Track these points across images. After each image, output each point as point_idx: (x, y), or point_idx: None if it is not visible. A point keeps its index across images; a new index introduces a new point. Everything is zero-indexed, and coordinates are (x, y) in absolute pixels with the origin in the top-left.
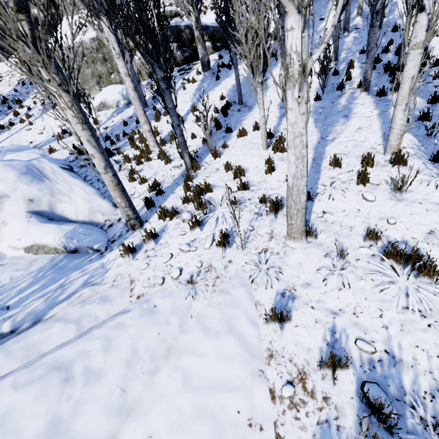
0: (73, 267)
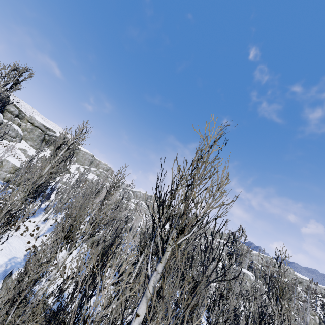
0: None
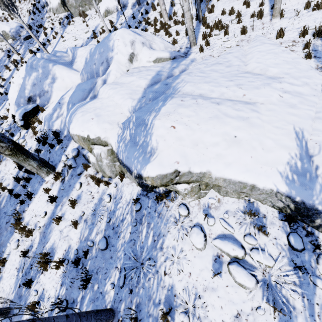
0: (181, 60)
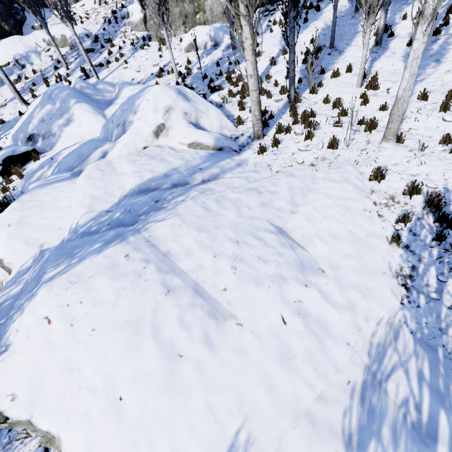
0: (225, 157)
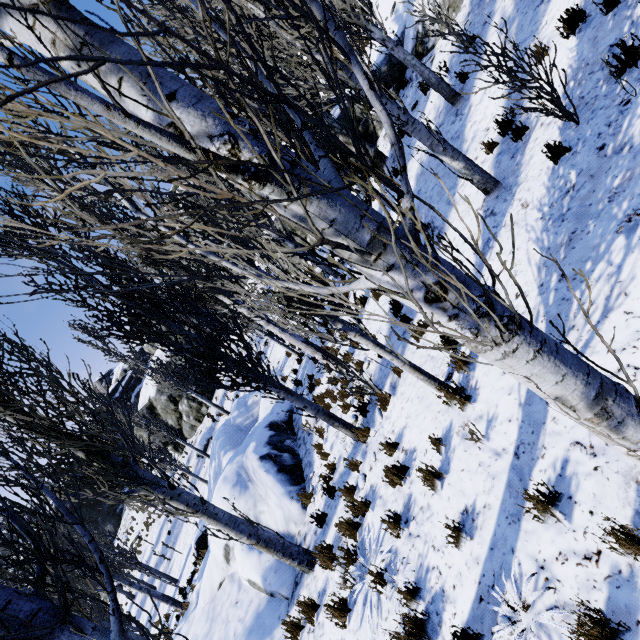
0: (267, 629)
